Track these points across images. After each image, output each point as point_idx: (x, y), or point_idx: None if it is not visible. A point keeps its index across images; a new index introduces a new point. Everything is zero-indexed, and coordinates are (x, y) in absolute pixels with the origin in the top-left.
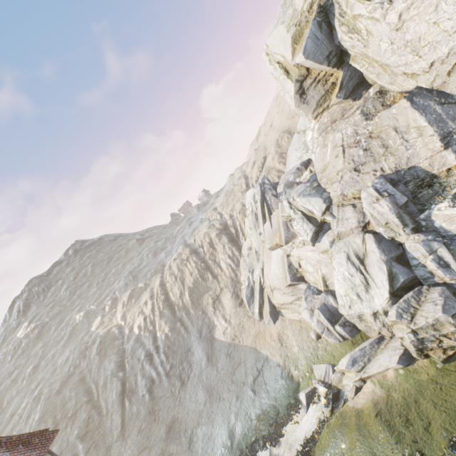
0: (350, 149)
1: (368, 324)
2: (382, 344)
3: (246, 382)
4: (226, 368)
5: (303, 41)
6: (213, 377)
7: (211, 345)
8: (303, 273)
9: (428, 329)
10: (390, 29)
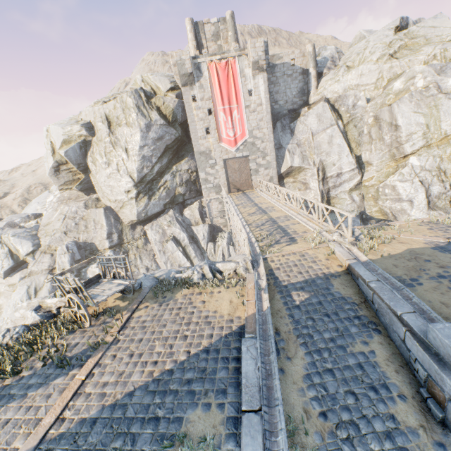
0: (69, 219)
1: None
2: None
3: None
4: None
5: (69, 147)
6: None
7: None
8: None
9: None
10: (106, 176)
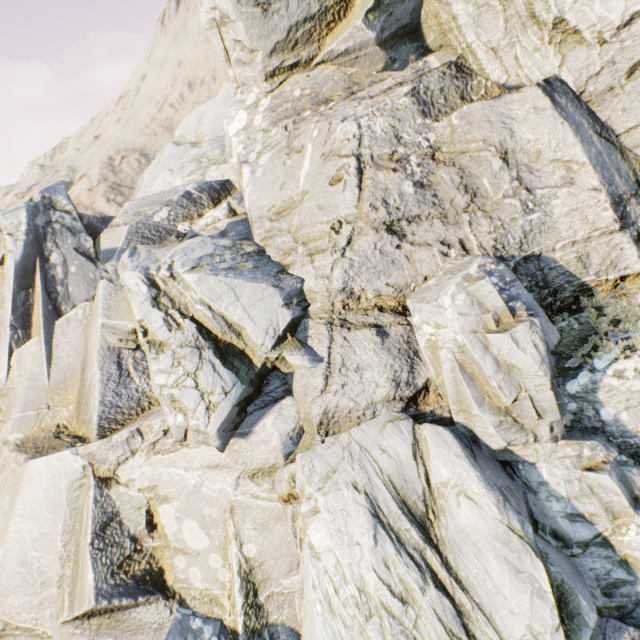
0: (381, 171)
1: None
2: None
3: None
4: None
5: None
6: None
7: None
8: (165, 555)
9: None
10: None
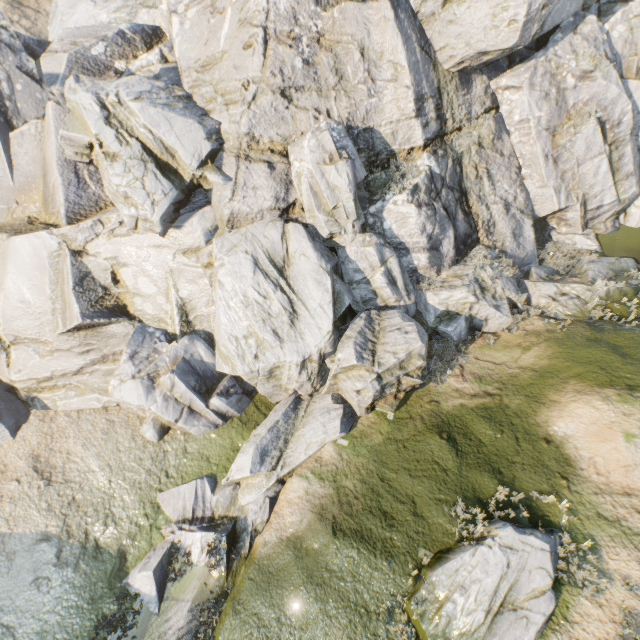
0: (281, 45)
1: (281, 382)
2: (302, 409)
3: None
4: None
5: None
6: None
7: None
8: (127, 297)
9: (394, 369)
10: None
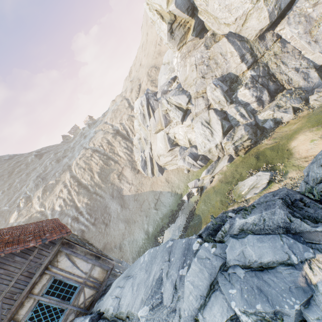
0: (200, 66)
1: (213, 153)
2: (220, 160)
3: (150, 207)
4: (136, 206)
5: None
6: (128, 214)
7: (122, 199)
8: (177, 141)
9: (239, 141)
10: None
